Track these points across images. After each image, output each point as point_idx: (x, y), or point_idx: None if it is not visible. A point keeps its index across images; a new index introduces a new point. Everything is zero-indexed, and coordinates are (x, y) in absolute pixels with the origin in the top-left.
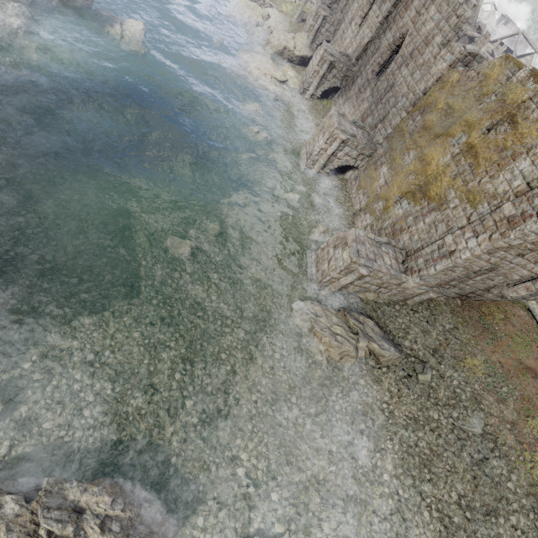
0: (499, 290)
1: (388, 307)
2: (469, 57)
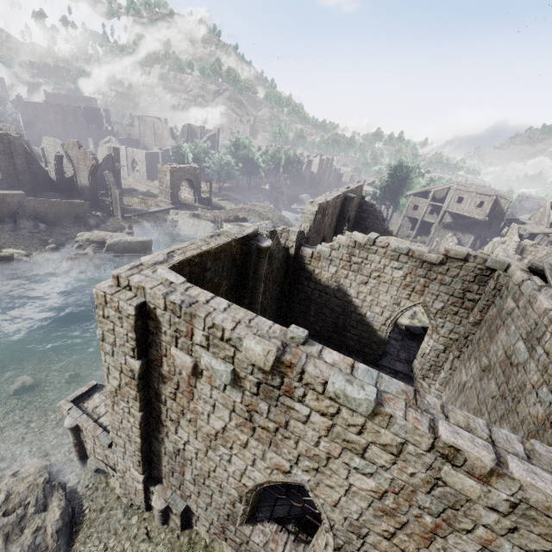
0: (264, 536)
1: (124, 513)
2: (284, 233)
